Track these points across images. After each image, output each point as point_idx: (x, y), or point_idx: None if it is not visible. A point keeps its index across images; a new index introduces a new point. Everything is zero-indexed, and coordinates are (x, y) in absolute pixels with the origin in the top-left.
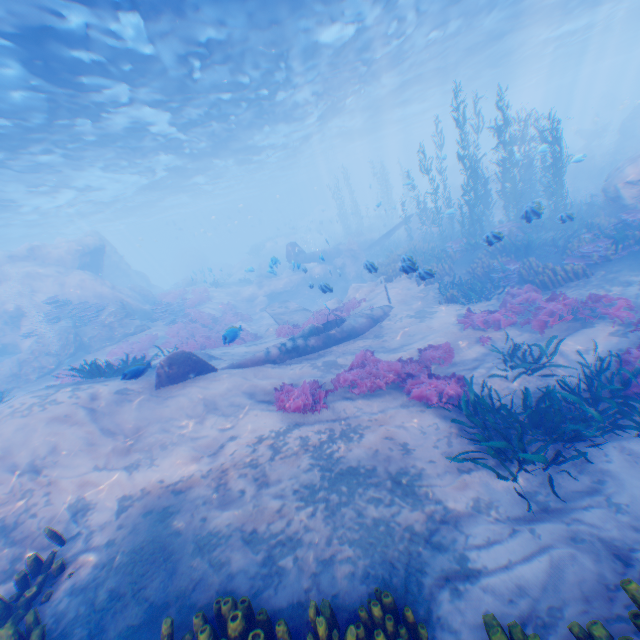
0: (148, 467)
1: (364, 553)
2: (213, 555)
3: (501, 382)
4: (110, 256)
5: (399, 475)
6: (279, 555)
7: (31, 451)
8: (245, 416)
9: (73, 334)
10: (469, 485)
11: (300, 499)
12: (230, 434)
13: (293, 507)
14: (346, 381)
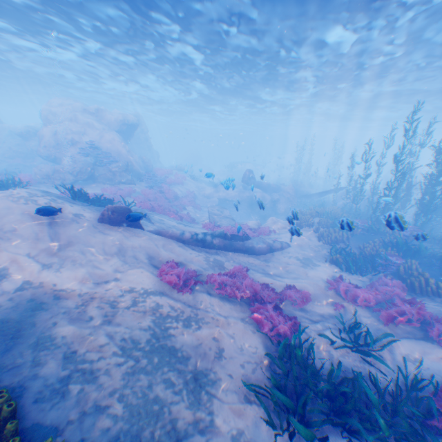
0: (55, 270)
1: (129, 419)
2: (39, 353)
3: (327, 345)
4: (141, 133)
5: (200, 373)
6: (75, 381)
7: (0, 224)
8: (134, 269)
9: (90, 168)
10: (243, 415)
11: (121, 348)
12: (116, 276)
13: (112, 351)
14: (215, 281)
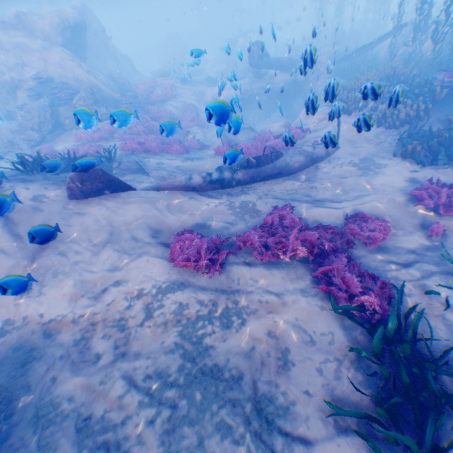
0: (35, 293)
1: None
2: (44, 434)
3: (437, 306)
4: (97, 35)
5: (263, 400)
6: None
7: None
8: (137, 260)
9: (50, 114)
10: None
11: (148, 395)
12: (116, 279)
13: (137, 403)
14: (251, 244)
